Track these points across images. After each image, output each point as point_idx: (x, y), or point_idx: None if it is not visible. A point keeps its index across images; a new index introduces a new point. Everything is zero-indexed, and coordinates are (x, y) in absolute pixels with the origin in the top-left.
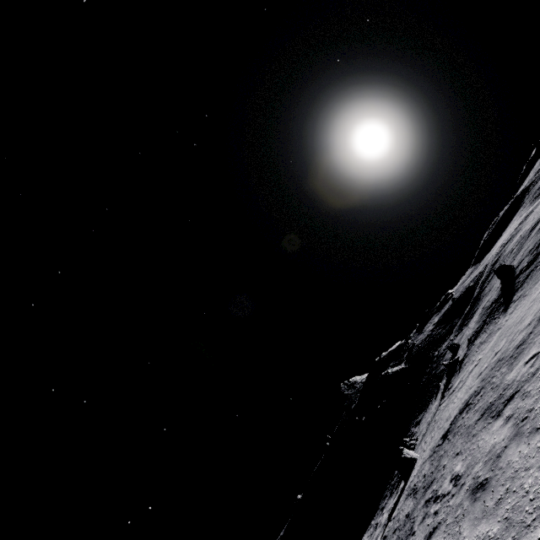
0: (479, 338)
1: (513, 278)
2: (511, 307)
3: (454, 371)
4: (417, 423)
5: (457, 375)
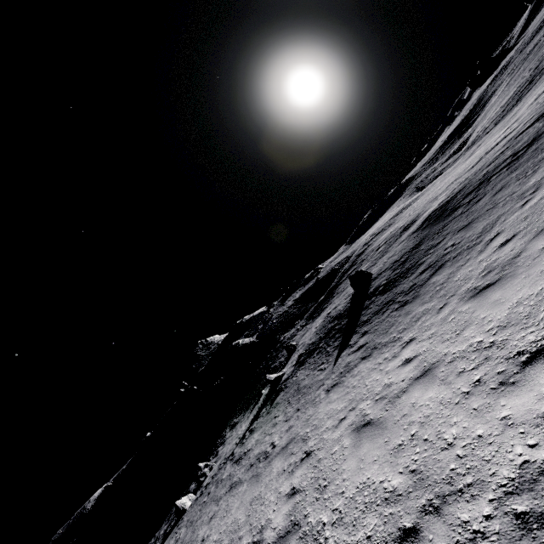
0: (303, 372)
1: (366, 294)
2: (344, 360)
3: (272, 394)
4: (232, 426)
5: (264, 417)
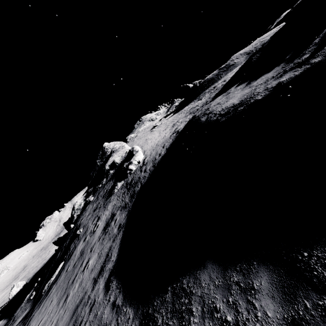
0: None
1: None
2: None
3: None
4: None
5: None
